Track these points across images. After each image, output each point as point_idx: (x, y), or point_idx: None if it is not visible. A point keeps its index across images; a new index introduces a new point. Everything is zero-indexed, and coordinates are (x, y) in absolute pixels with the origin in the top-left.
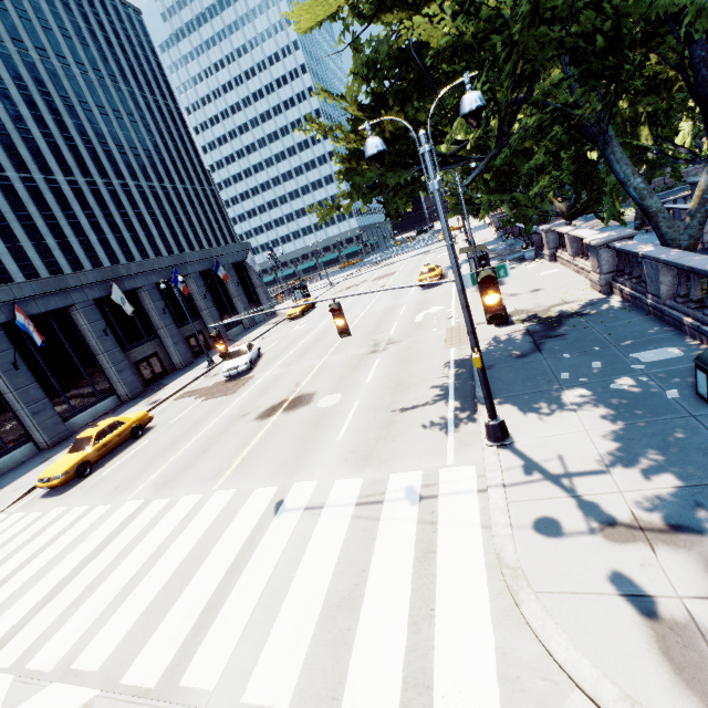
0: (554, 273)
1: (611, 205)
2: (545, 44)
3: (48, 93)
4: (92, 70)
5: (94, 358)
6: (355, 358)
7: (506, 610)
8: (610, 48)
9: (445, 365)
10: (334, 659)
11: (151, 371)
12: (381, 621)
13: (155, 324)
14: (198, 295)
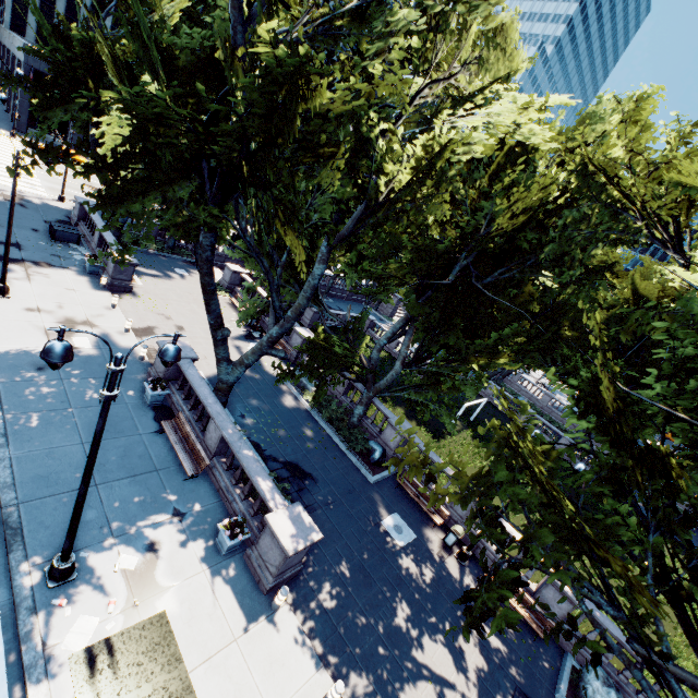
0: None
1: None
2: None
3: None
4: None
5: None
6: None
7: None
8: None
9: None
10: None
11: None
12: None
13: None
14: None
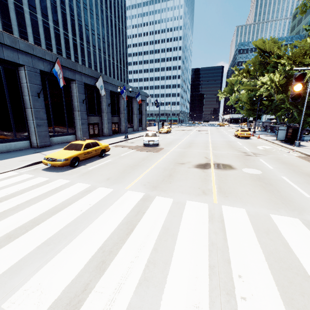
0: None
1: None
2: None
3: None
4: None
5: (72, 112)
6: (238, 155)
7: None
8: None
9: None
10: None
11: (93, 131)
12: None
13: (102, 109)
14: (123, 105)
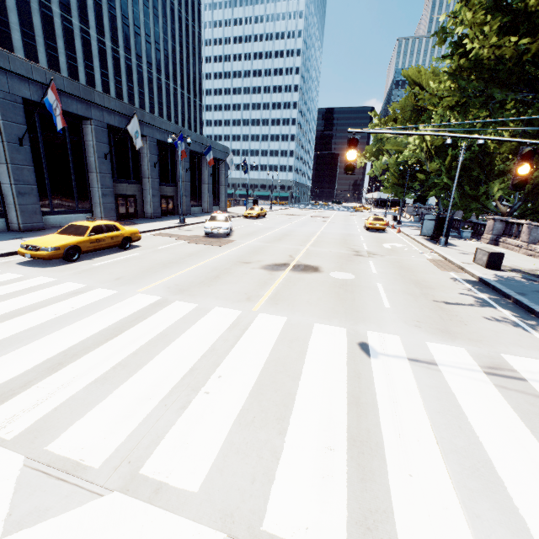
0: (504, 251)
1: None
2: None
3: None
4: None
5: (86, 174)
6: (343, 255)
7: None
8: None
9: (457, 282)
10: None
11: (125, 208)
12: None
13: (143, 172)
14: (182, 167)
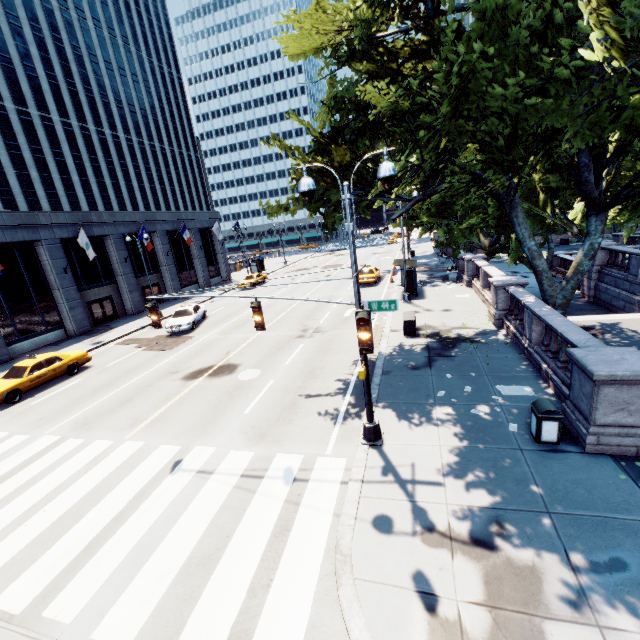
0: (466, 298)
1: (514, 254)
2: (463, 130)
3: (60, 39)
4: (106, 27)
5: (49, 292)
6: (284, 339)
7: (328, 589)
8: (510, 145)
9: (354, 362)
10: (179, 611)
11: (102, 312)
12: (227, 583)
13: (115, 270)
14: (161, 252)
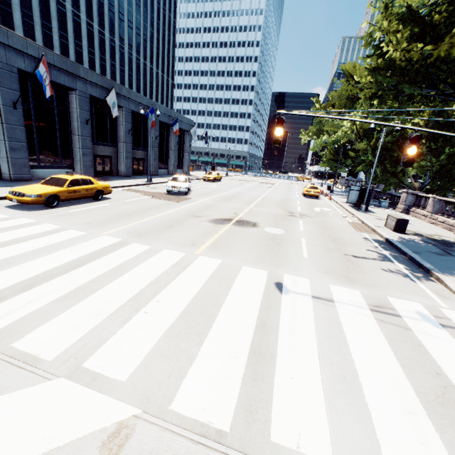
0: (413, 219)
1: None
2: None
3: None
4: None
5: (70, 136)
6: (279, 214)
7: None
8: None
9: (367, 240)
10: None
11: (102, 166)
12: None
13: (119, 137)
14: (152, 135)
